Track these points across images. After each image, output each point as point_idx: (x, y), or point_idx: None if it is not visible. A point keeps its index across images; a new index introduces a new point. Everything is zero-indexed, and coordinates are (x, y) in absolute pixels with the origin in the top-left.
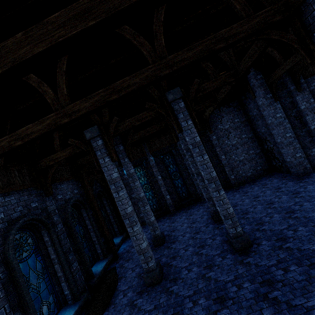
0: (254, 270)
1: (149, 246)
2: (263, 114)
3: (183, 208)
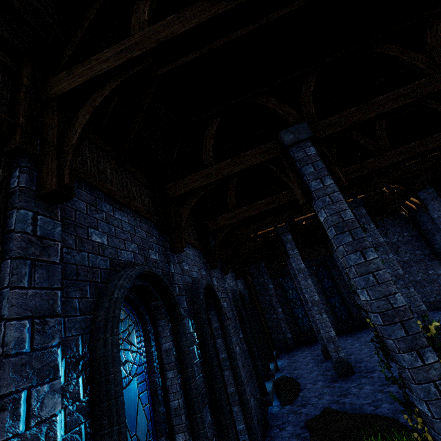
0: None
1: (317, 360)
2: (440, 228)
3: (343, 334)
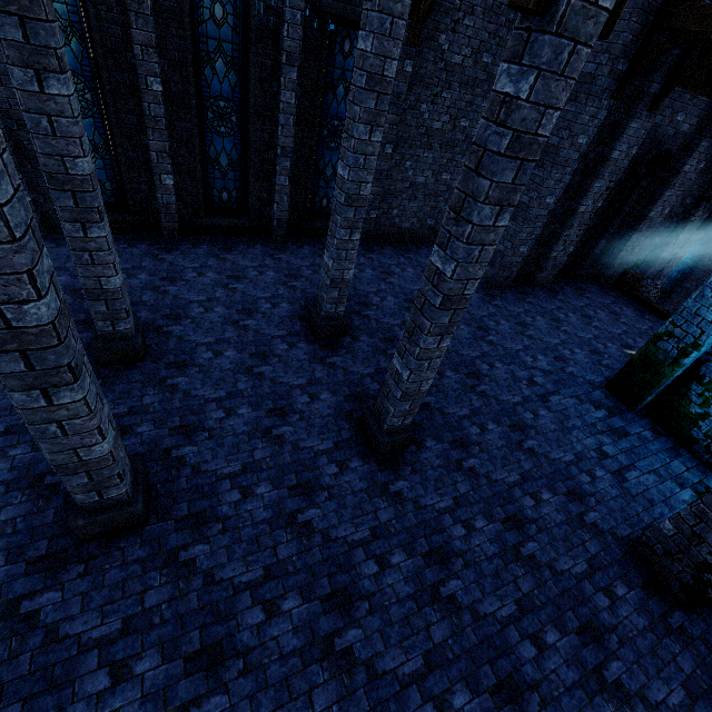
0: (413, 520)
1: None
2: None
3: (207, 237)
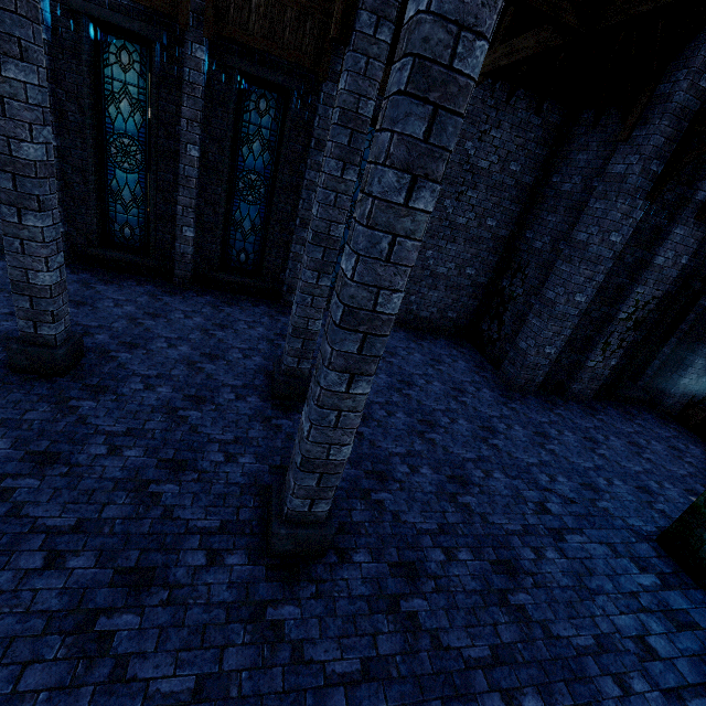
0: (278, 681)
1: None
2: (582, 206)
3: (216, 291)
